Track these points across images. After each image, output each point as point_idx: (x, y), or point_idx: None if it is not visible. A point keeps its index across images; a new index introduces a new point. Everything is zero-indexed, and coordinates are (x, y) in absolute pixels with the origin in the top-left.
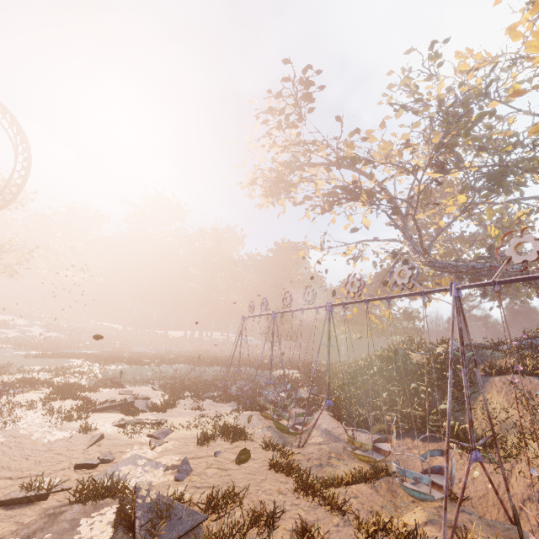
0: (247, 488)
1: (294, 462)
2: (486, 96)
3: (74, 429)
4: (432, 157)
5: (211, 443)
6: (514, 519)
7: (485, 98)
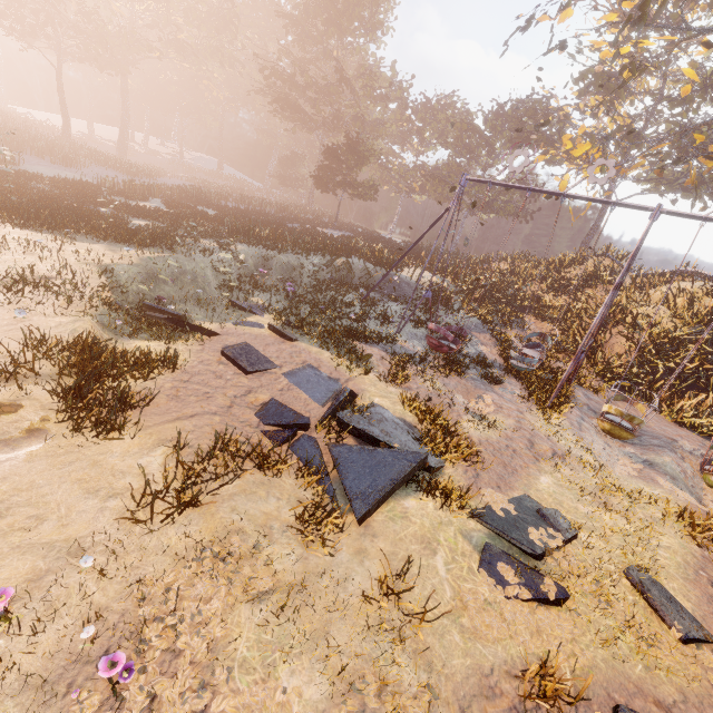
0: None
1: None
2: None
3: (485, 695)
4: None
5: None
6: None
7: None
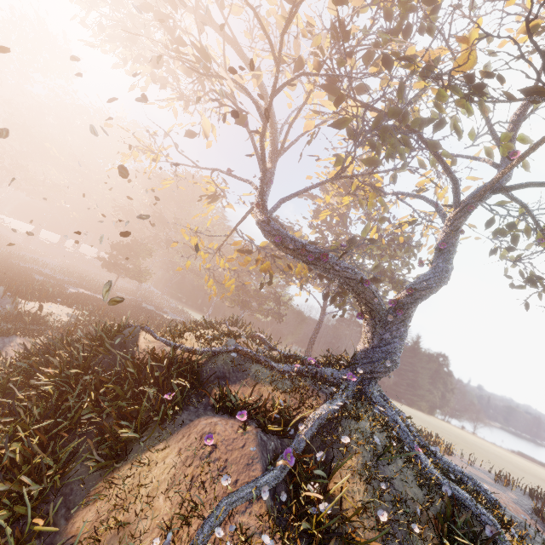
0: None
1: None
2: (435, 9)
3: None
4: (298, 3)
5: None
6: None
7: (433, 12)
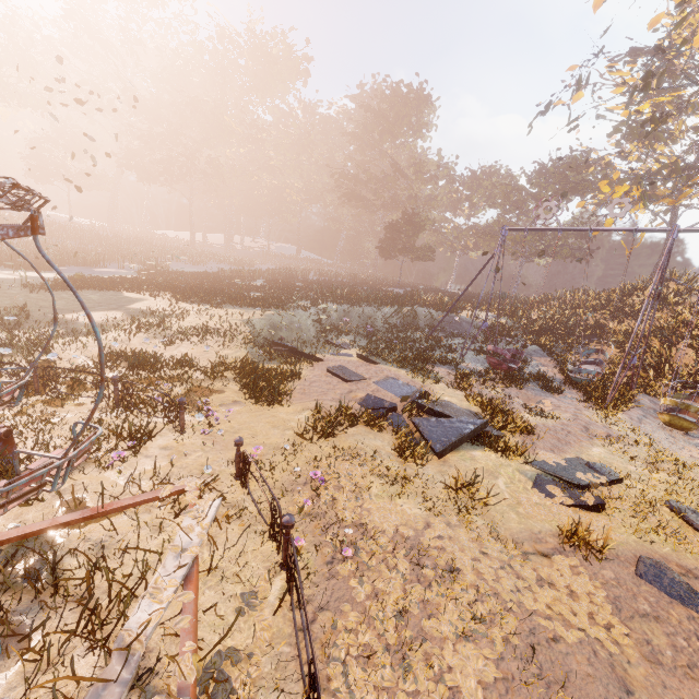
0: None
1: None
2: None
3: (533, 540)
4: None
5: None
6: None
7: None
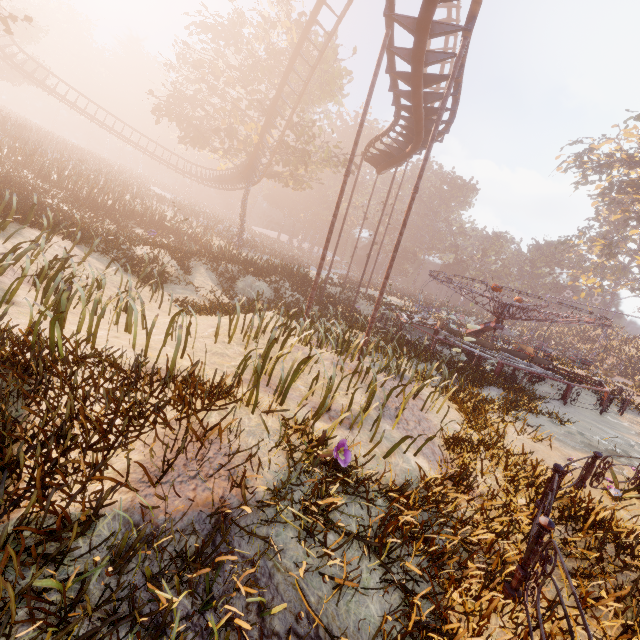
0: None
1: None
2: None
3: None
4: None
5: None
6: None
7: None
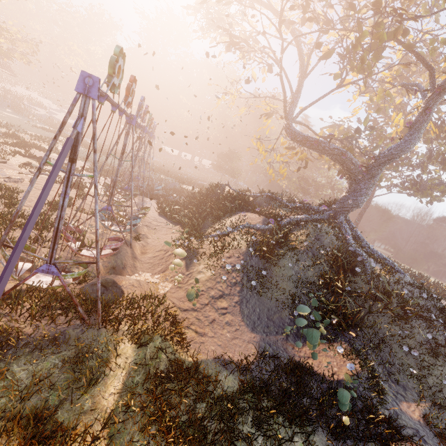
0: (22, 191)
1: (71, 198)
2: None
3: None
4: (283, 8)
5: (57, 184)
6: (130, 244)
7: None
